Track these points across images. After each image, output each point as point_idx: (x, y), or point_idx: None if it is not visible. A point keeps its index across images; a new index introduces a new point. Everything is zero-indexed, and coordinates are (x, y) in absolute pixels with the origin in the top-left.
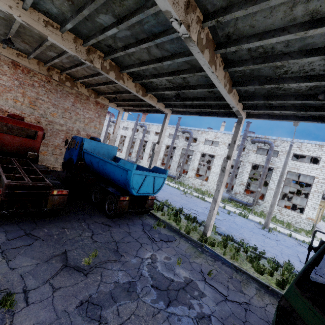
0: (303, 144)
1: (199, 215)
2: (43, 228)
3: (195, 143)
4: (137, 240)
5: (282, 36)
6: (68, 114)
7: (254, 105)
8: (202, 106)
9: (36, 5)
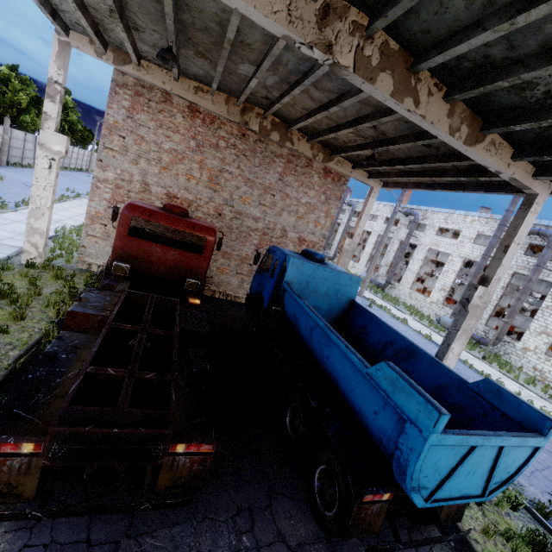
0: None
1: None
2: None
3: None
4: None
5: None
6: (270, 198)
7: None
8: None
9: None
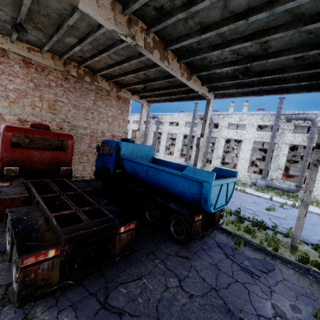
0: None
1: (258, 215)
2: (119, 287)
3: (216, 129)
4: (234, 278)
5: None
6: (91, 115)
7: None
8: (269, 82)
9: None
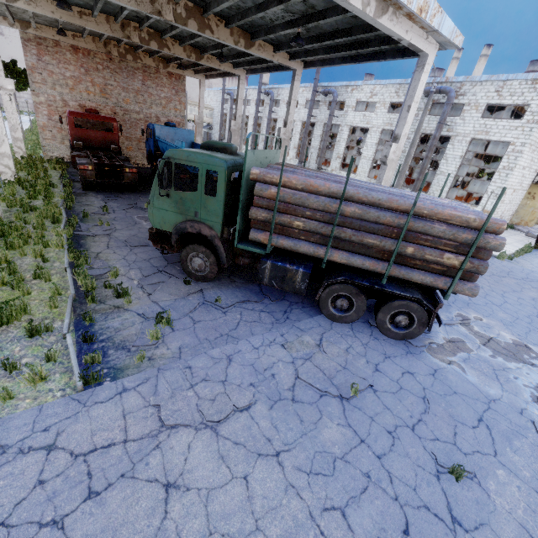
0: (506, 84)
1: None
2: (125, 195)
3: (341, 111)
4: None
5: (225, 3)
6: (141, 97)
7: (297, 52)
8: (261, 60)
9: (68, 2)
